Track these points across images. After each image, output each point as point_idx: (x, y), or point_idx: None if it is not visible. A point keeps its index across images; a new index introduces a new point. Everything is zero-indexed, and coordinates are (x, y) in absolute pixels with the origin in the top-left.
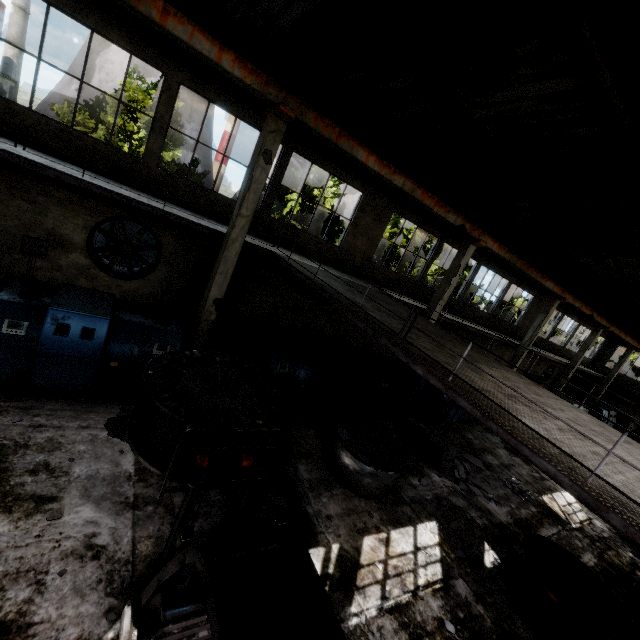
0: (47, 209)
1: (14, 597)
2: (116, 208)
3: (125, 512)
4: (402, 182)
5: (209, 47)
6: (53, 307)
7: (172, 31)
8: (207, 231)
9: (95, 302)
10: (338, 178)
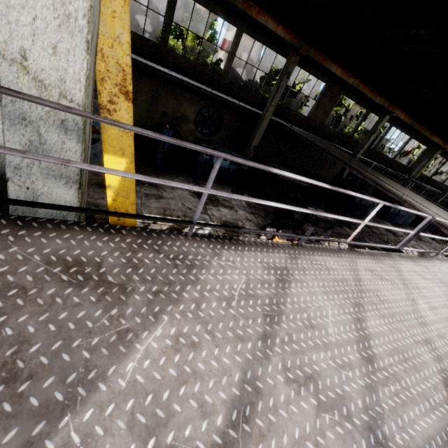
0: (182, 103)
1: (240, 223)
2: (208, 101)
3: (251, 214)
4: (352, 81)
5: (273, 25)
6: (216, 148)
7: (259, 21)
8: (253, 113)
9: (223, 147)
10: (313, 76)
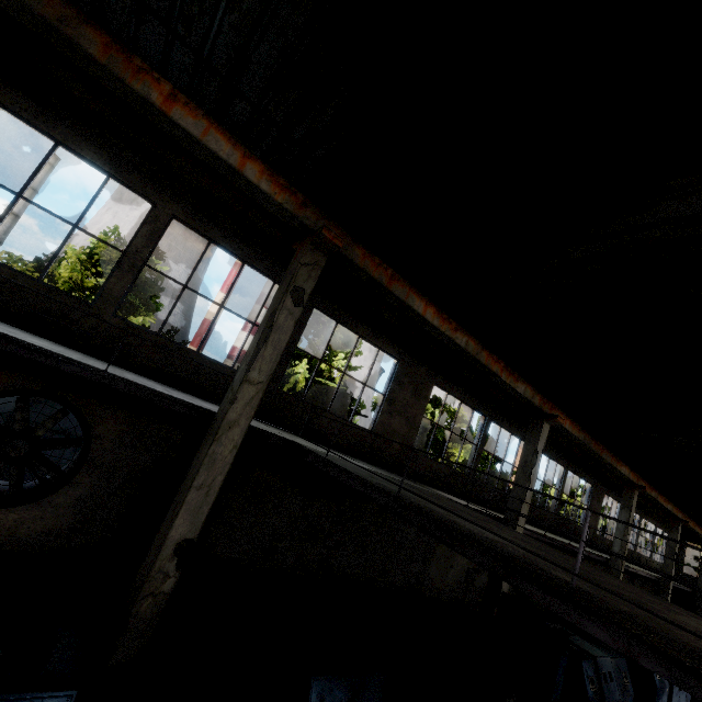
0: None
1: None
2: (20, 375)
3: None
4: (465, 341)
5: (229, 150)
6: None
7: (177, 121)
8: (183, 409)
9: None
10: (368, 342)
